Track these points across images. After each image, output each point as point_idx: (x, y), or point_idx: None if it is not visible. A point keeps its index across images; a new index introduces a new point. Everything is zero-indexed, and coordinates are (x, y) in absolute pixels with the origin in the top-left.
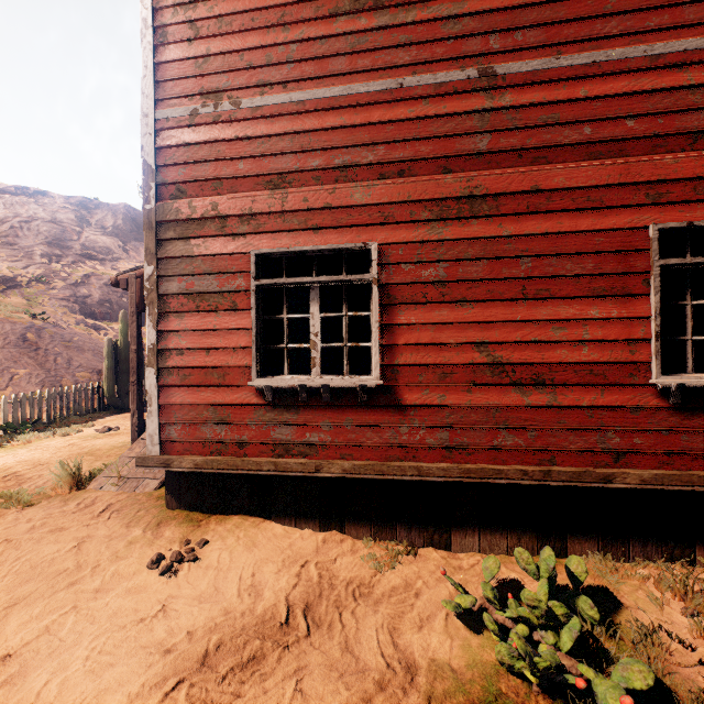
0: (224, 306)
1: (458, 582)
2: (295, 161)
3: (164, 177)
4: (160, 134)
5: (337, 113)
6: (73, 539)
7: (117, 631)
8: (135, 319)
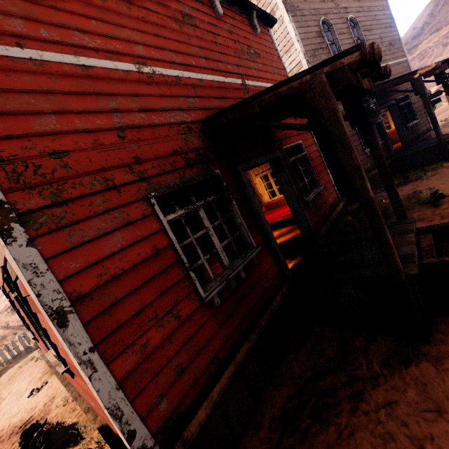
0: None
1: (60, 420)
2: None
3: None
4: None
5: None
6: (31, 378)
7: (6, 419)
8: None
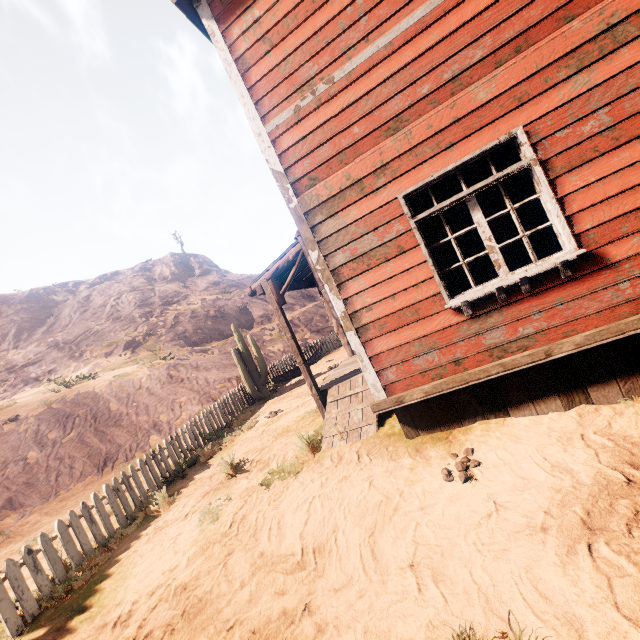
0: (392, 254)
1: None
2: (404, 98)
3: (294, 176)
4: (275, 144)
5: (427, 34)
6: (362, 481)
7: (477, 528)
8: (280, 313)
